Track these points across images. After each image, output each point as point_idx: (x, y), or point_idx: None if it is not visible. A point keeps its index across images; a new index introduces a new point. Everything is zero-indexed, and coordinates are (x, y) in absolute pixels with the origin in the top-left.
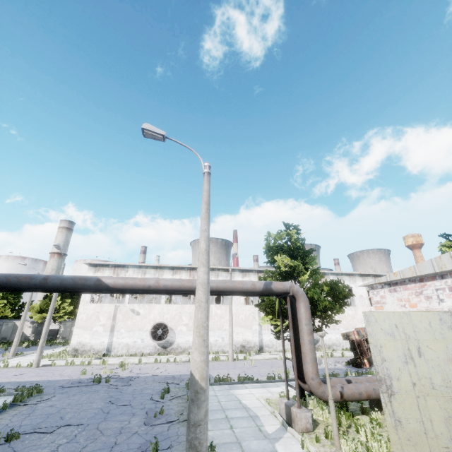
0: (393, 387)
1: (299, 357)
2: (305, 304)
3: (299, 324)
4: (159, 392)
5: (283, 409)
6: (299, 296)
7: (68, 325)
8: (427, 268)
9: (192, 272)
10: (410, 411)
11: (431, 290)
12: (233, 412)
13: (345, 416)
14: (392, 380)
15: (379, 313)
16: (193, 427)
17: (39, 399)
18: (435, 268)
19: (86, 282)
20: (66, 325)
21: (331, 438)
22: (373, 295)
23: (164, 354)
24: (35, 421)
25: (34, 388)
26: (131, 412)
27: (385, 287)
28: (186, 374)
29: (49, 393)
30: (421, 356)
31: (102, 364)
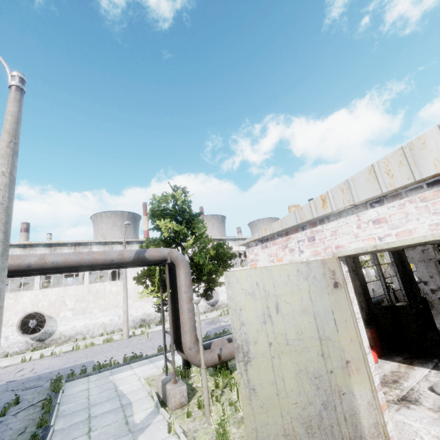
0: (250, 353)
1: (179, 328)
2: (185, 271)
3: (178, 293)
4: (2, 407)
5: (160, 387)
6: (178, 262)
7: None
8: (291, 221)
9: (78, 248)
10: (265, 375)
11: (294, 243)
12: (101, 406)
13: (222, 376)
14: (249, 345)
15: (241, 272)
16: None
17: None
18: (297, 220)
19: None
20: None
21: (204, 407)
22: (249, 254)
23: (41, 349)
24: None
25: None
26: None
27: (258, 245)
28: (59, 369)
29: None
30: (278, 312)
31: None
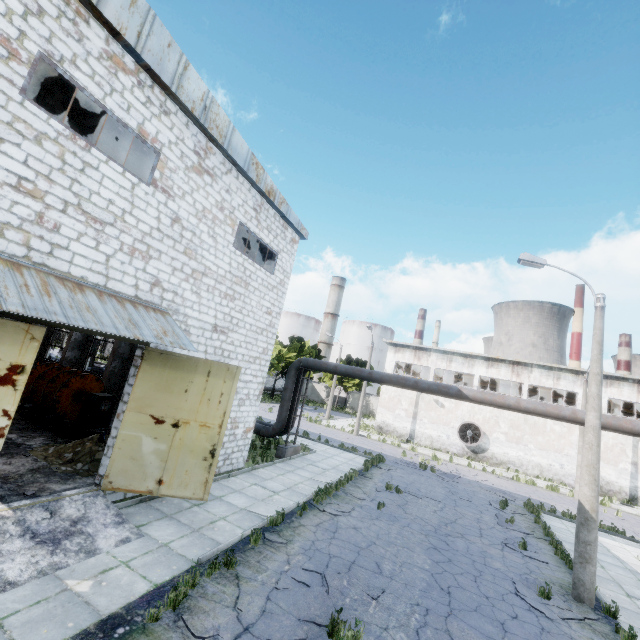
0: None
1: None
2: None
3: None
4: (495, 501)
5: None
6: None
7: (355, 396)
8: None
9: (516, 367)
10: None
11: None
12: (600, 555)
13: None
14: None
15: None
16: (583, 544)
17: (386, 467)
18: None
19: (448, 390)
20: (354, 396)
21: None
22: None
23: (474, 460)
24: (400, 484)
25: (379, 456)
26: (476, 508)
27: None
28: (516, 493)
29: (389, 464)
30: None
31: (411, 450)
